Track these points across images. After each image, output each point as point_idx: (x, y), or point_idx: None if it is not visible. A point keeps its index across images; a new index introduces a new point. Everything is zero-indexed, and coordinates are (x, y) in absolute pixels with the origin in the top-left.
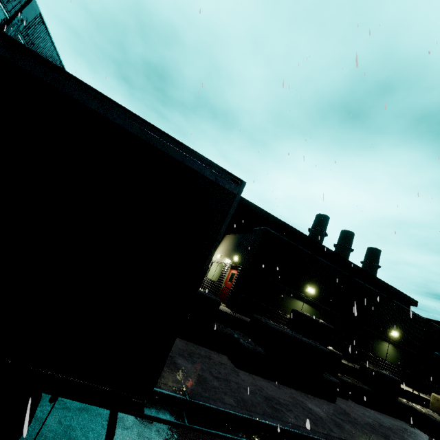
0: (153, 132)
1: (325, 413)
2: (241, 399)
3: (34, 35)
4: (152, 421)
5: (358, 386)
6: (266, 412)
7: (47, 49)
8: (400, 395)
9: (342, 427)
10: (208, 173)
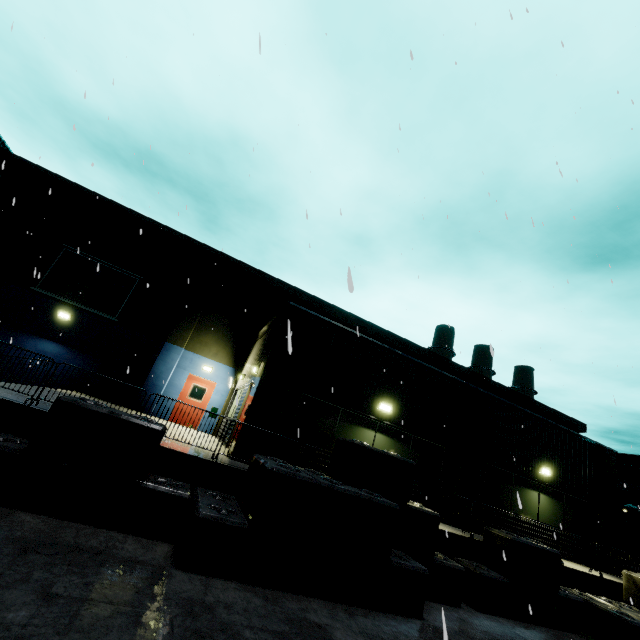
0: None
1: None
2: None
3: None
4: None
5: (479, 574)
6: None
7: None
8: (567, 583)
9: None
10: None
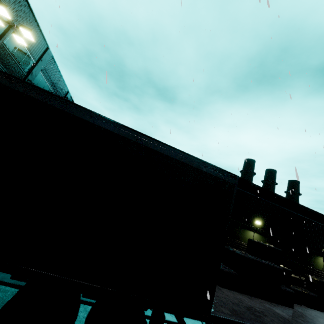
0: (186, 156)
1: (289, 316)
2: (232, 310)
3: (48, 69)
4: None
5: (307, 293)
6: (251, 318)
7: (56, 76)
8: None
9: None
10: (218, 175)
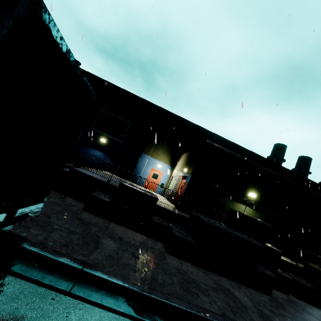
0: None
1: (253, 303)
2: (151, 278)
3: None
4: (33, 284)
5: (300, 283)
6: (174, 293)
7: None
8: None
9: (269, 319)
10: None
